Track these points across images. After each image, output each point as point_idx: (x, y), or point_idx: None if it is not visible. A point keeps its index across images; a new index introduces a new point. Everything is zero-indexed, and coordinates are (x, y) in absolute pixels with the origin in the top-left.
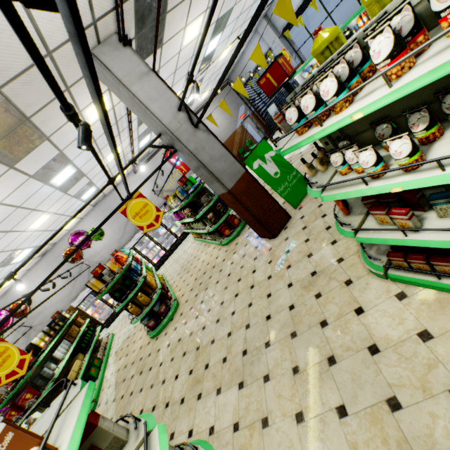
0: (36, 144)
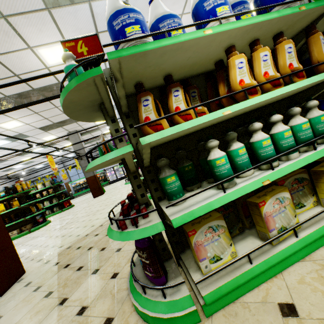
0: (45, 130)
